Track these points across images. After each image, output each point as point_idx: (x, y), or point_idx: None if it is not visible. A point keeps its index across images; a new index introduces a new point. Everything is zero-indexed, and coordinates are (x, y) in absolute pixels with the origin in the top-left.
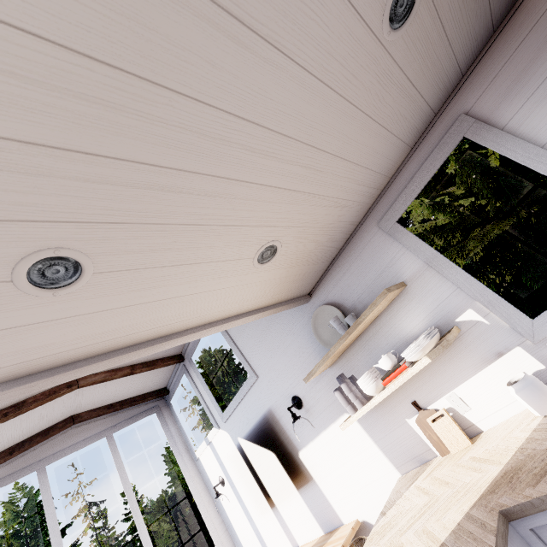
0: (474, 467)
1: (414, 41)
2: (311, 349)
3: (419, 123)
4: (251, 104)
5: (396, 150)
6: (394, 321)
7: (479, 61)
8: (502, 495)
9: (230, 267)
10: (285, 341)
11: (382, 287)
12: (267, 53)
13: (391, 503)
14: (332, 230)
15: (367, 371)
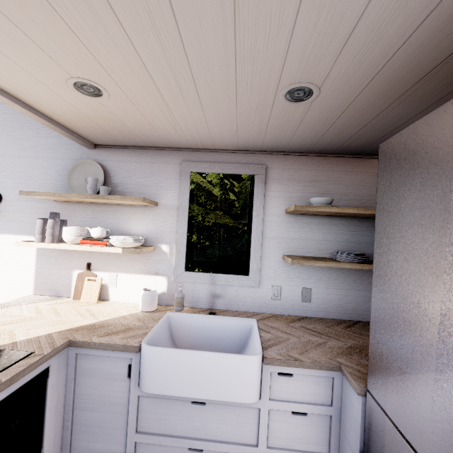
0: (83, 314)
1: (286, 114)
2: (54, 177)
3: (251, 145)
4: (185, 4)
5: (230, 141)
6: (129, 216)
7: (293, 155)
8: (81, 334)
9: (39, 56)
10: (37, 151)
11: (145, 193)
12: (227, 0)
13: (5, 306)
14: (155, 132)
15: (79, 227)
